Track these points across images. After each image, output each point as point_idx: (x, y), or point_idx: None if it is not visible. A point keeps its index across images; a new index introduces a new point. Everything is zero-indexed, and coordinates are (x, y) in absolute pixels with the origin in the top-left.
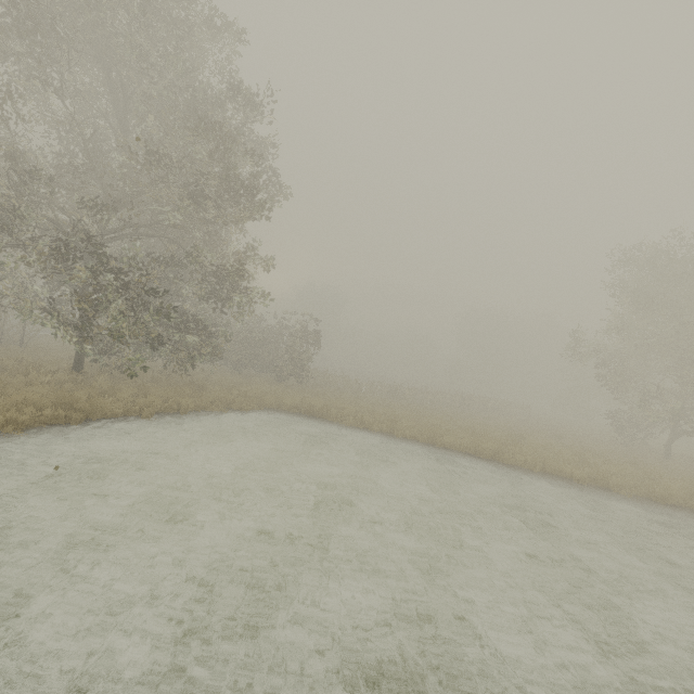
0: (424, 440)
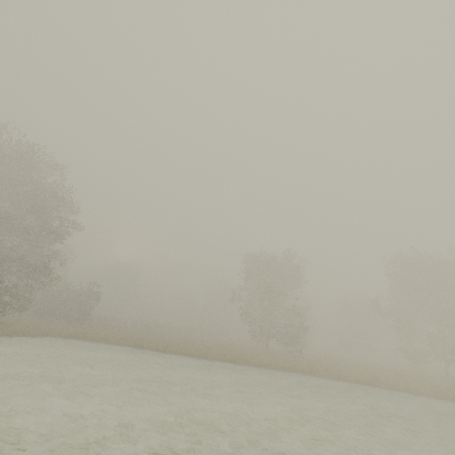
0: (134, 346)
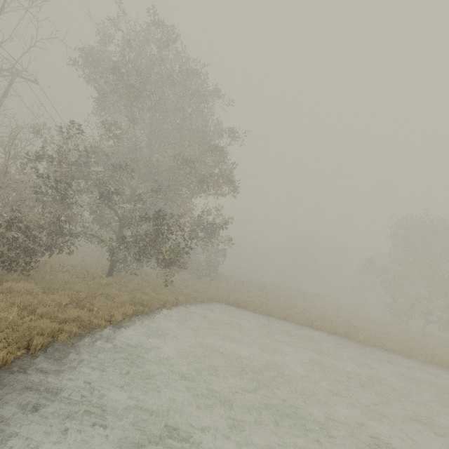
0: (305, 324)
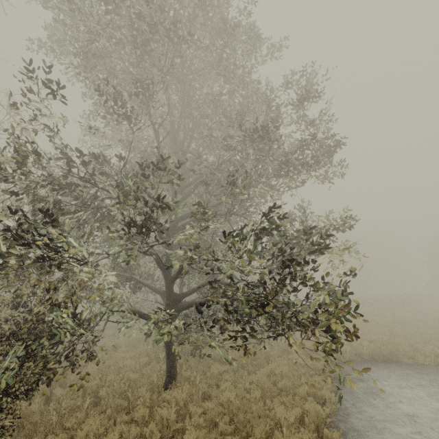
0: None
